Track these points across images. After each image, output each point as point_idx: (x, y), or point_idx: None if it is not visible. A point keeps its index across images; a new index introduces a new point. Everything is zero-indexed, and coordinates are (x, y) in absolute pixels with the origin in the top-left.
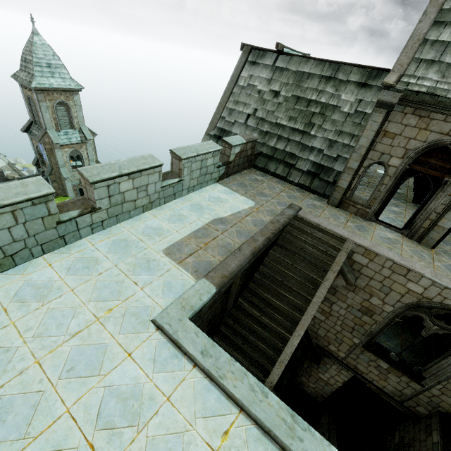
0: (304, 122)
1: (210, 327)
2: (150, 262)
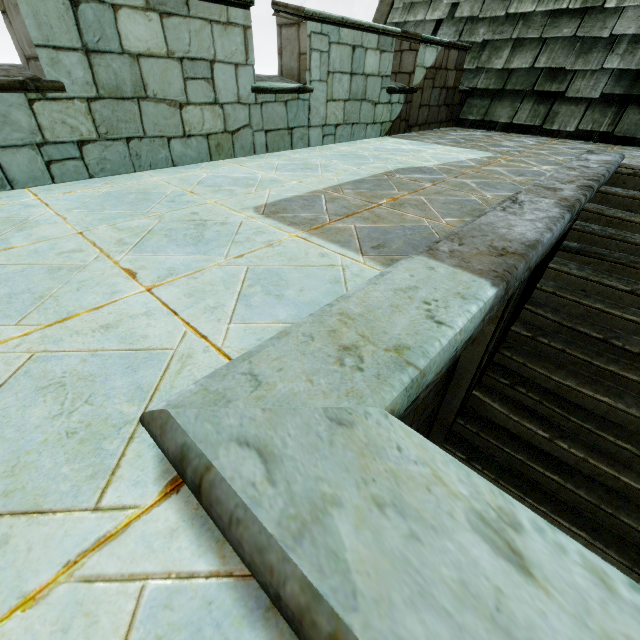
0: None
1: None
2: (206, 227)
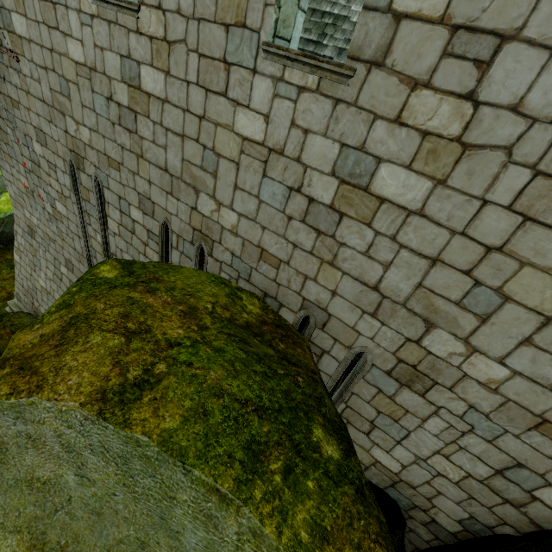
0: (318, 33)
1: None
2: None
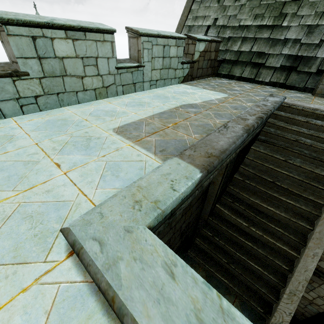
0: (273, 16)
1: (182, 239)
2: (91, 140)
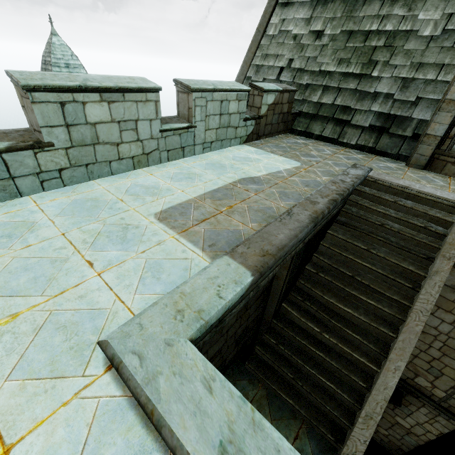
0: (362, 63)
1: (239, 348)
2: (128, 230)
